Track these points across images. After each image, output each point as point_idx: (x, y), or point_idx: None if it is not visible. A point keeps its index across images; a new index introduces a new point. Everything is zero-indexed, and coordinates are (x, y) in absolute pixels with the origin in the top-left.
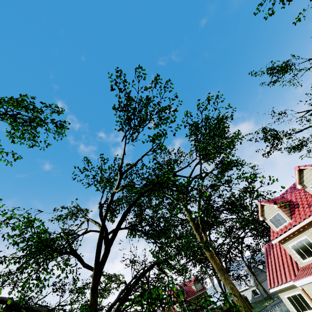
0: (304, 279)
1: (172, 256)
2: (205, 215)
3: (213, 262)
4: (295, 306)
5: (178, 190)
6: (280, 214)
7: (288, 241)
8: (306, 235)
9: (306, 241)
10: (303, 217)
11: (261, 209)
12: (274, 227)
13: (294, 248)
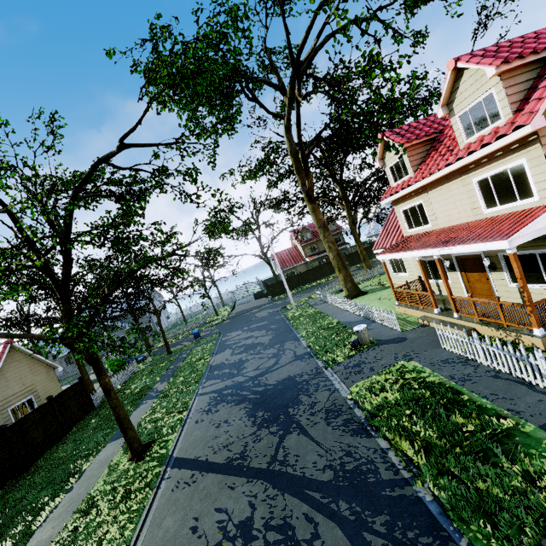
0: (385, 256)
1: (157, 260)
2: (313, 145)
3: (314, 218)
4: (394, 268)
5: (280, 86)
6: (404, 161)
7: (402, 204)
8: (423, 199)
9: (420, 208)
10: (424, 175)
11: (383, 148)
12: (391, 181)
13: (405, 213)
